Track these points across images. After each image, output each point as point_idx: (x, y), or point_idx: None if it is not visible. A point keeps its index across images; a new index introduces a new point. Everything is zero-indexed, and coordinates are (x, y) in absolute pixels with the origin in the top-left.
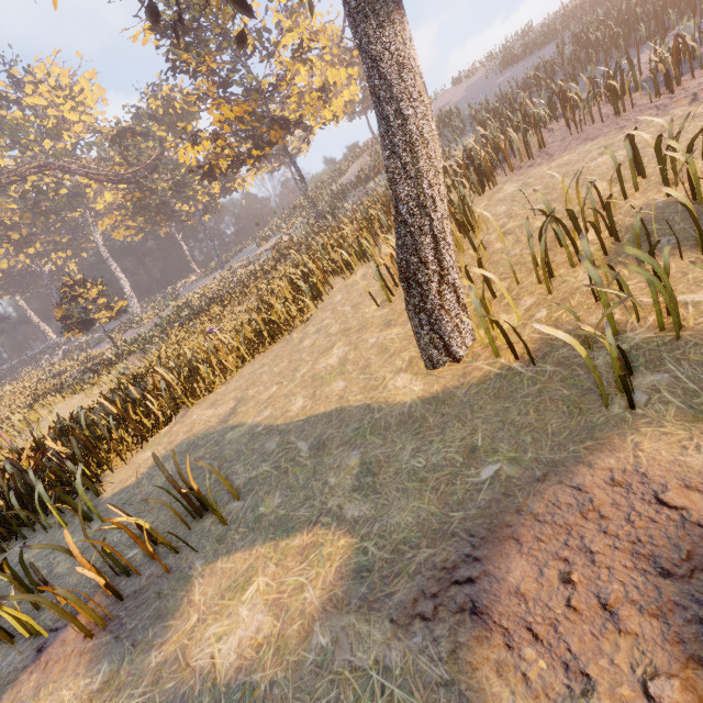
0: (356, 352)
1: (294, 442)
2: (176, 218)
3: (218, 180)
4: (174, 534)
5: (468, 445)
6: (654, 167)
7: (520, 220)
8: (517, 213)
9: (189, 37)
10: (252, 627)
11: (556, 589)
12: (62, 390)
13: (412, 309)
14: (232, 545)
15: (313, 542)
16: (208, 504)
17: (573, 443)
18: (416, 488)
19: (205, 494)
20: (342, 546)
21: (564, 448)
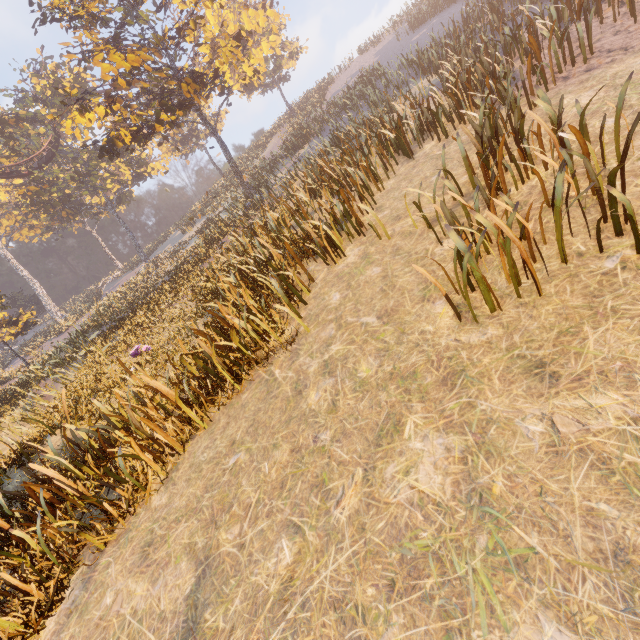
0: (502, 465)
1: None
2: (86, 211)
3: (127, 165)
4: None
5: None
6: None
7: None
8: None
9: None
10: None
11: None
12: None
13: None
14: None
15: None
16: None
17: None
18: None
19: None
20: None
21: None
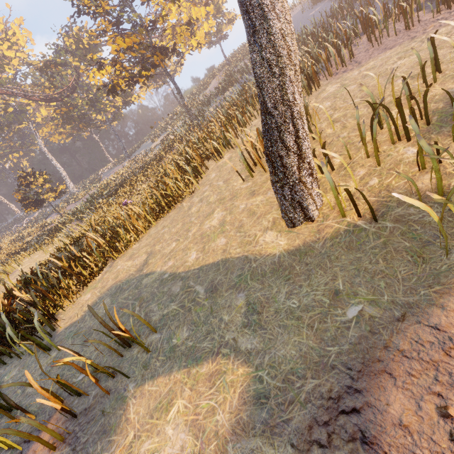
0: (231, 215)
1: (193, 286)
2: (93, 124)
3: (119, 96)
4: (109, 367)
5: (332, 289)
6: (446, 64)
7: (343, 111)
8: (340, 106)
9: None
10: (177, 445)
11: (436, 423)
12: (27, 248)
13: (276, 183)
14: (154, 371)
15: (217, 370)
16: (133, 341)
17: (423, 287)
18: (294, 325)
19: (131, 328)
20: (241, 374)
21: (415, 292)
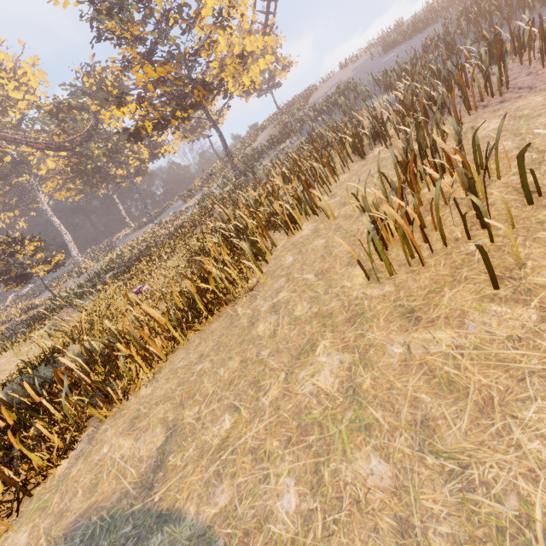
0: (372, 371)
1: None
2: (111, 180)
3: (146, 147)
4: None
5: None
6: None
7: None
8: None
9: (111, 2)
10: None
11: None
12: None
13: None
14: None
15: None
16: None
17: None
18: None
19: None
20: None
21: None
